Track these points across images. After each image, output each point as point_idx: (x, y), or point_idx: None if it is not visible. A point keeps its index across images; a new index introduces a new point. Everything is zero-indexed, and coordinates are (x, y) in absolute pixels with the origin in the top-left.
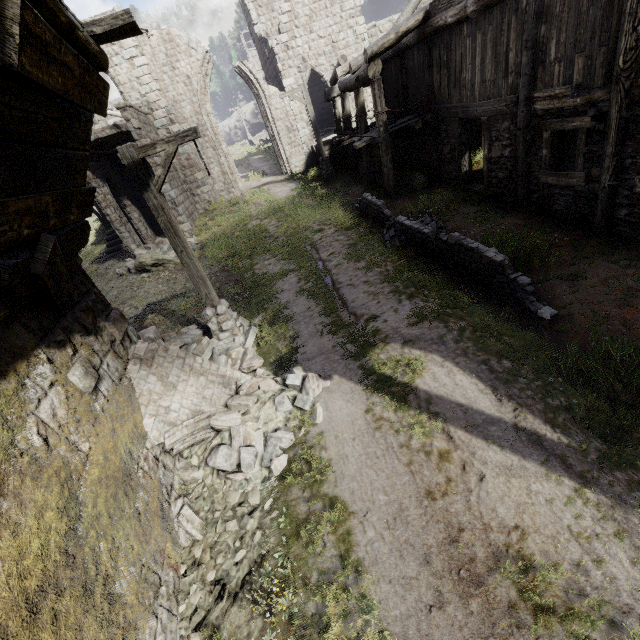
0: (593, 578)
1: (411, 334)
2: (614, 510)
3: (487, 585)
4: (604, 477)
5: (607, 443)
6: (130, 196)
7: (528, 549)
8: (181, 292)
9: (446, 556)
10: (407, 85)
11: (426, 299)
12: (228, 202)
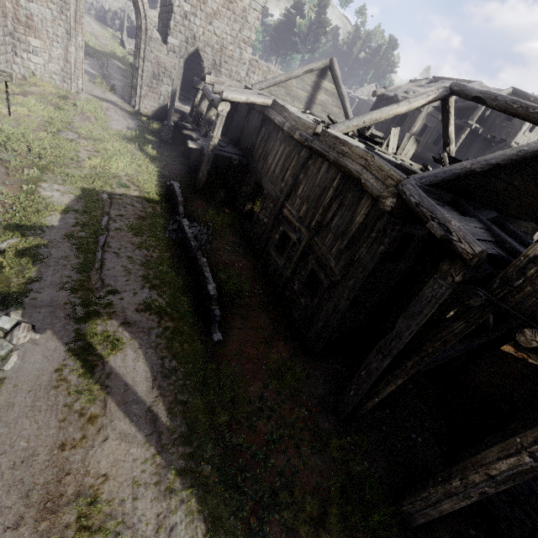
0: (125, 509)
1: (132, 318)
2: (163, 469)
3: (59, 513)
4: (172, 449)
5: (187, 429)
6: None
7: (101, 490)
8: None
9: (44, 492)
10: (245, 129)
11: (161, 294)
12: (57, 89)
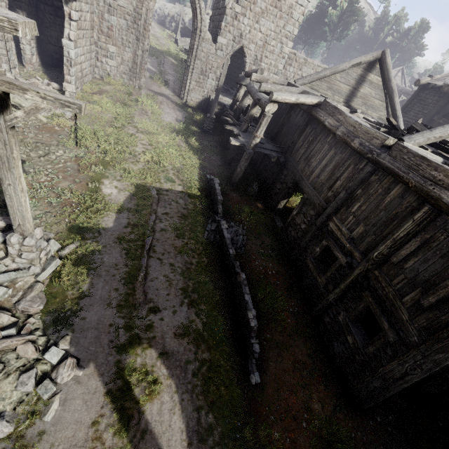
0: None
1: (170, 347)
2: None
3: None
4: None
5: None
6: (32, 14)
7: None
8: (21, 158)
9: None
10: (284, 125)
11: (199, 314)
12: (124, 86)
